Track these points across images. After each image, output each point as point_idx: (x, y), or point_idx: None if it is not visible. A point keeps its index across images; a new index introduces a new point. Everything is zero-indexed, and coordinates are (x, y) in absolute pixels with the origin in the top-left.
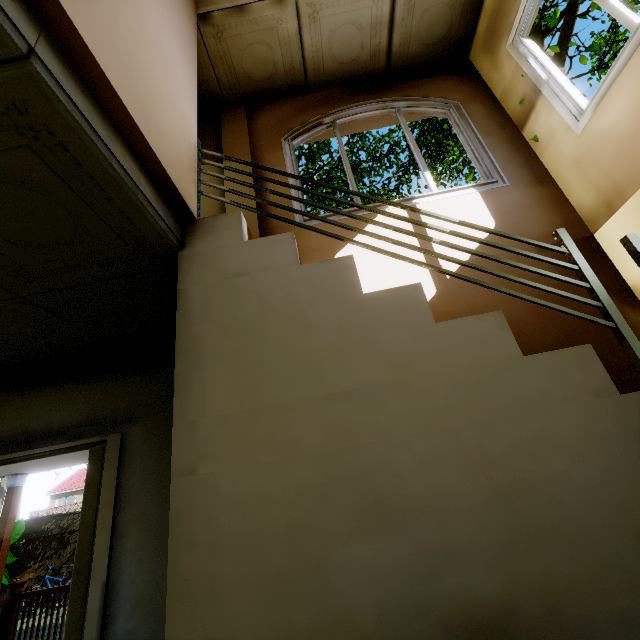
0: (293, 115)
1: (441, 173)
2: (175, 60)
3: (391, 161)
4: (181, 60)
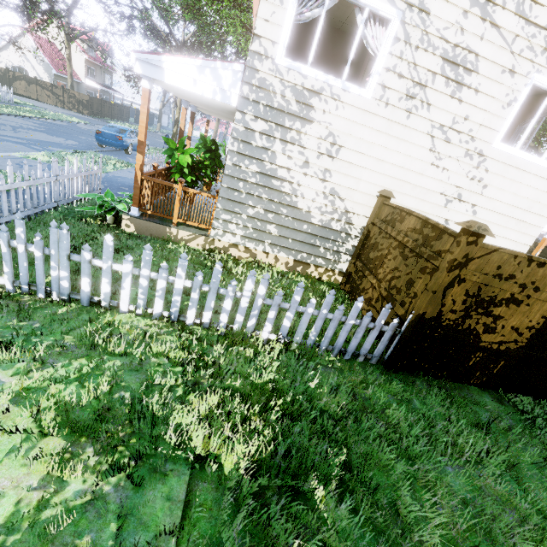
0: (532, 110)
1: None
2: None
3: None
4: None
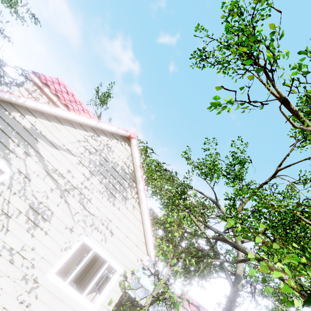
0: None
1: (308, 260)
2: (75, 256)
3: (287, 231)
4: (79, 254)
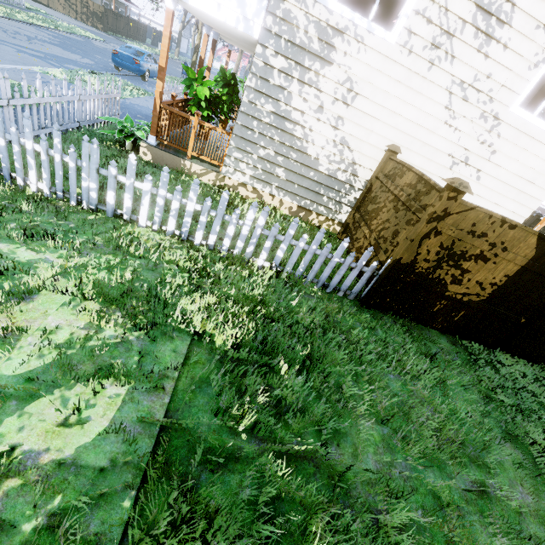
0: None
1: None
2: None
3: None
4: None
